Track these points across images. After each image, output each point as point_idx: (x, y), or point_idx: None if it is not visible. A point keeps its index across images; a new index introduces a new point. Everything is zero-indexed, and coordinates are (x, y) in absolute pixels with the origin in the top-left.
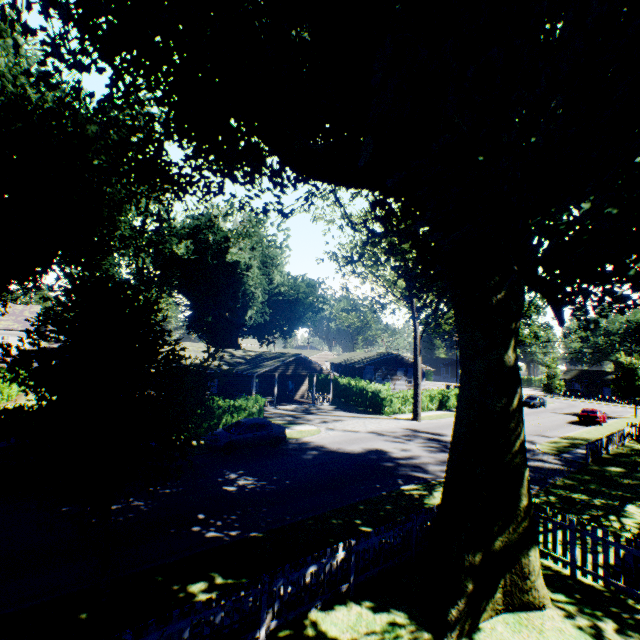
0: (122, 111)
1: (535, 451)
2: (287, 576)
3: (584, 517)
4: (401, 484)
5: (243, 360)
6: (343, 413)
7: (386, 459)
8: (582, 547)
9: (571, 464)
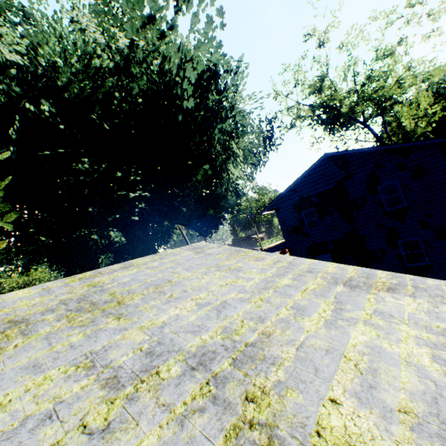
0: None
1: None
2: None
3: None
4: None
5: None
6: None
7: None
8: None
9: None
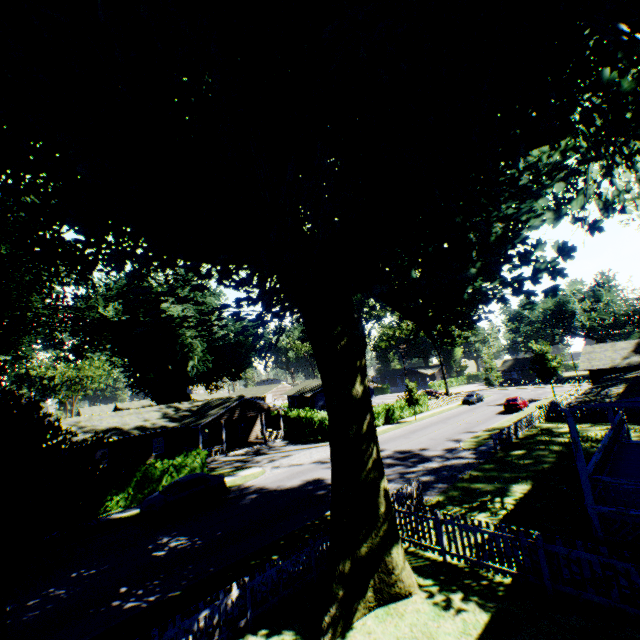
0: None
1: (458, 449)
2: (179, 625)
3: (475, 504)
4: (327, 510)
5: (189, 412)
6: (293, 447)
7: (321, 487)
8: (447, 534)
9: (483, 455)
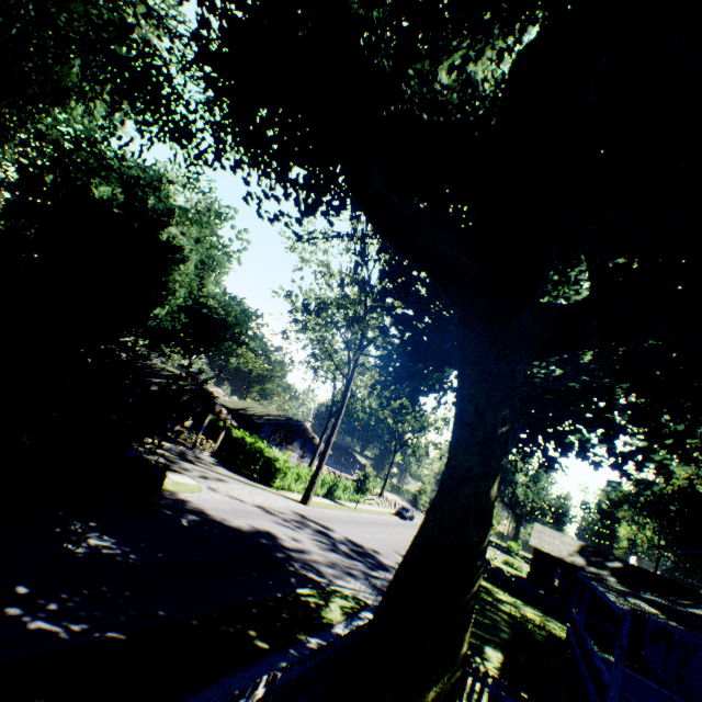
0: (198, 5)
1: None
2: None
3: None
4: (295, 585)
5: None
6: (227, 472)
7: (278, 547)
8: (478, 698)
9: None
